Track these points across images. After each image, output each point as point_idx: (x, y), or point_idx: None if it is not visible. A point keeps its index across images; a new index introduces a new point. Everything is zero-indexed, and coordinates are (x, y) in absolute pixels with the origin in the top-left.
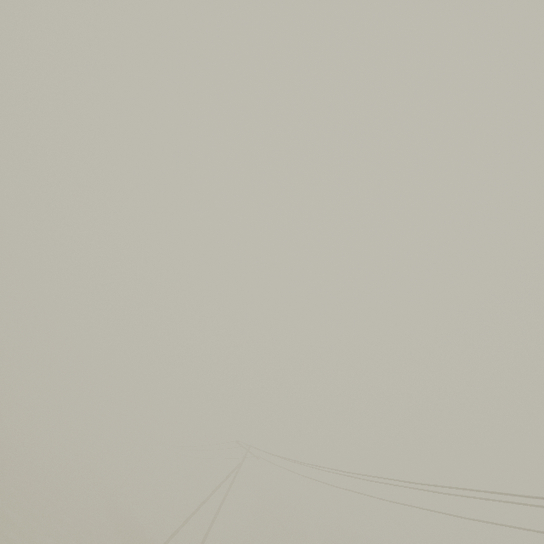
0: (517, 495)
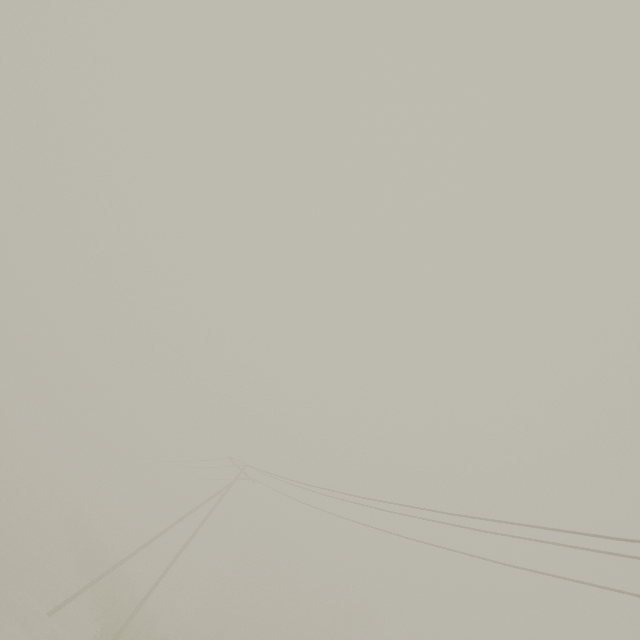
0: (592, 535)
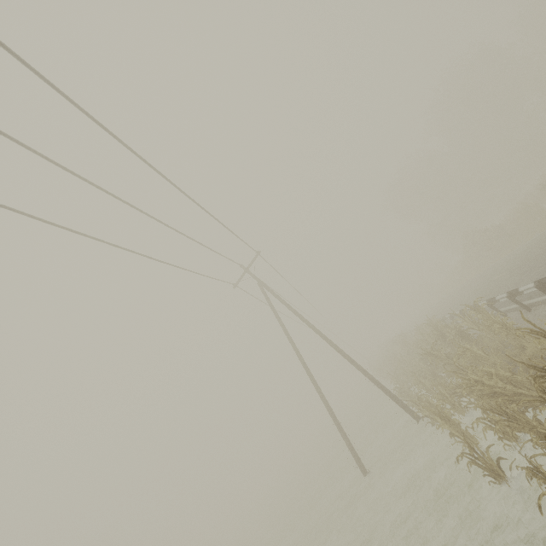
0: None
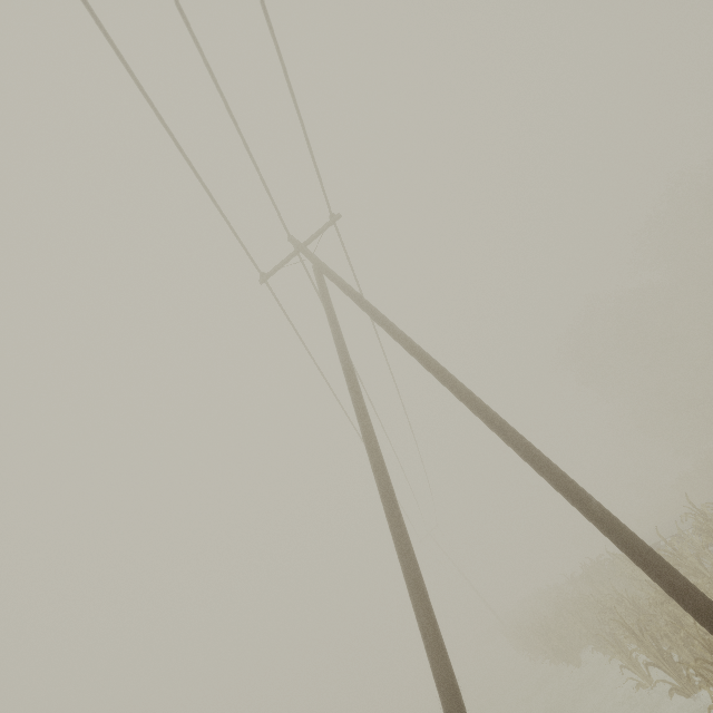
0: None
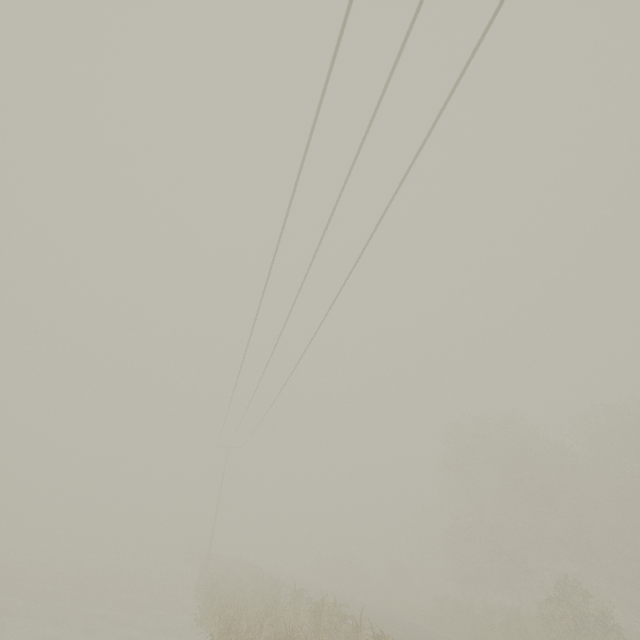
0: None
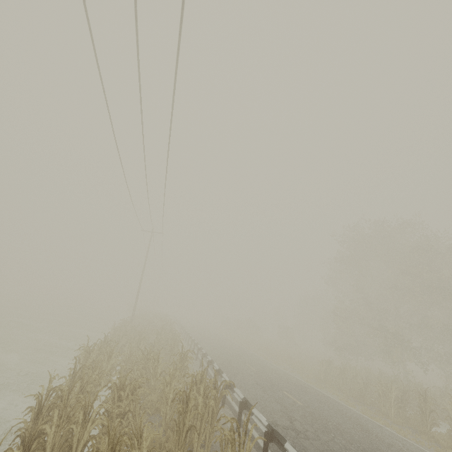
0: None
